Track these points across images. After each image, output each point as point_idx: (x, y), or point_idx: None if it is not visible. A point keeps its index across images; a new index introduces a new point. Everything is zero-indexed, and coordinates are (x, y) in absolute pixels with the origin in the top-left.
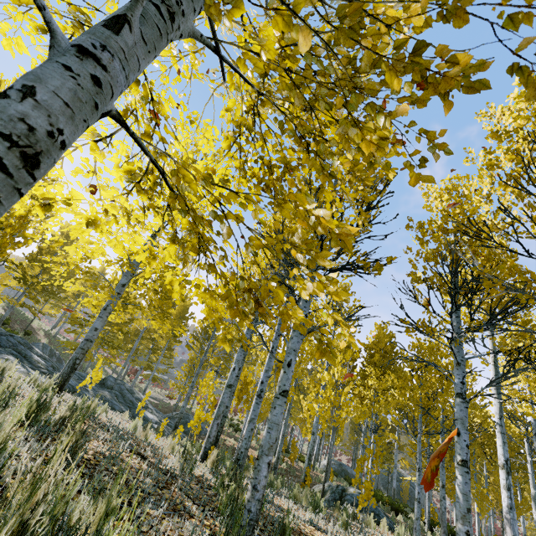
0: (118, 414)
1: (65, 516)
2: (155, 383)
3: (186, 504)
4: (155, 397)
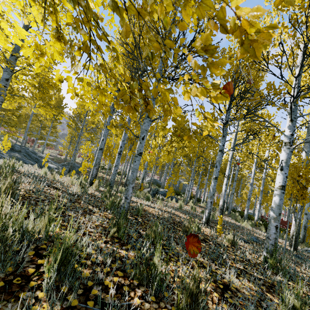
0: (30, 166)
1: (24, 228)
2: (48, 147)
3: (89, 208)
4: (50, 155)
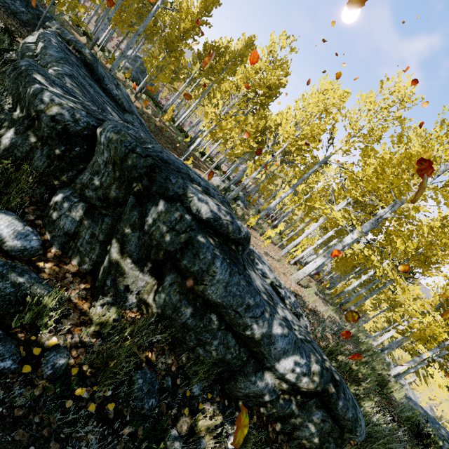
0: None
1: None
2: None
3: None
4: None
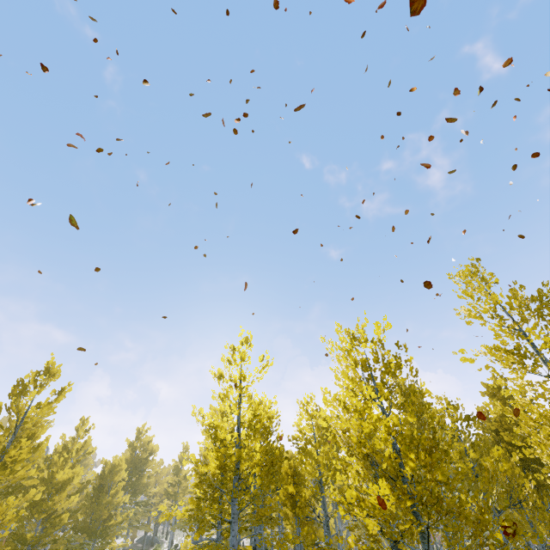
0: None
1: None
2: None
3: None
4: None
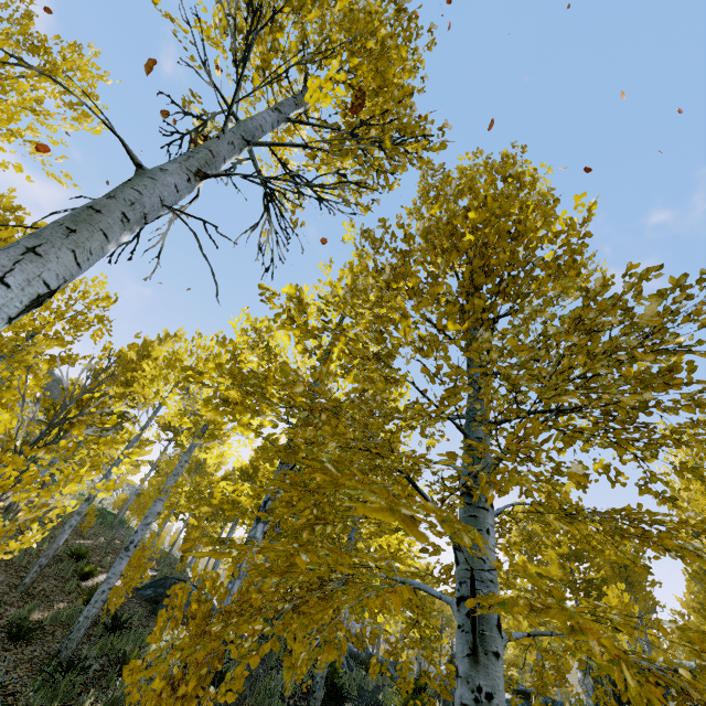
0: None
1: None
2: None
3: None
4: None
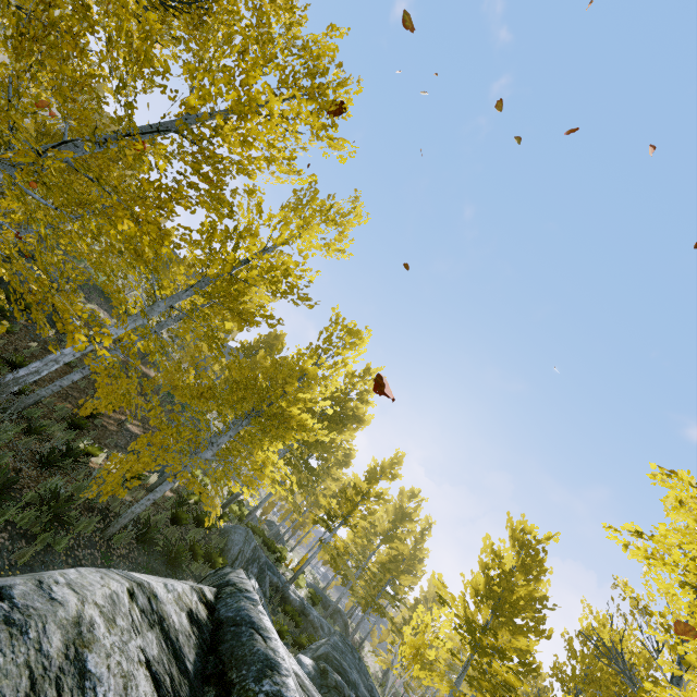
0: None
1: None
2: None
3: None
4: None
